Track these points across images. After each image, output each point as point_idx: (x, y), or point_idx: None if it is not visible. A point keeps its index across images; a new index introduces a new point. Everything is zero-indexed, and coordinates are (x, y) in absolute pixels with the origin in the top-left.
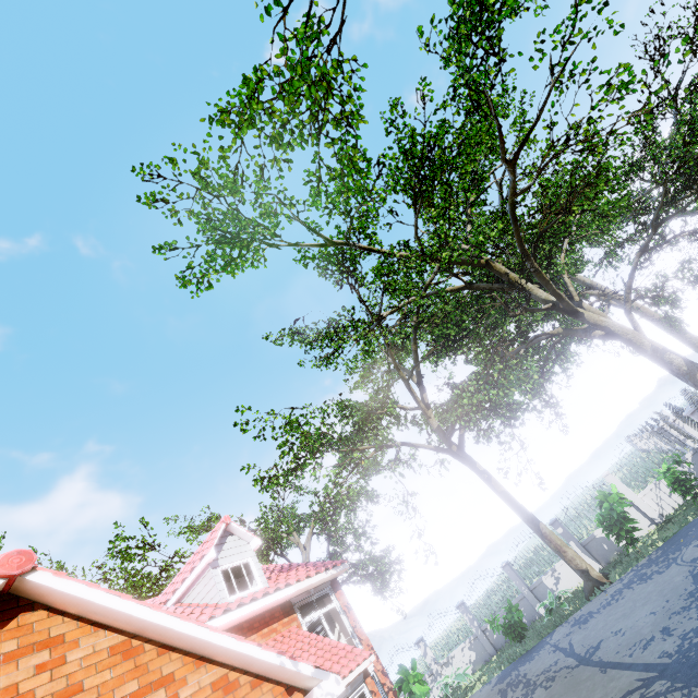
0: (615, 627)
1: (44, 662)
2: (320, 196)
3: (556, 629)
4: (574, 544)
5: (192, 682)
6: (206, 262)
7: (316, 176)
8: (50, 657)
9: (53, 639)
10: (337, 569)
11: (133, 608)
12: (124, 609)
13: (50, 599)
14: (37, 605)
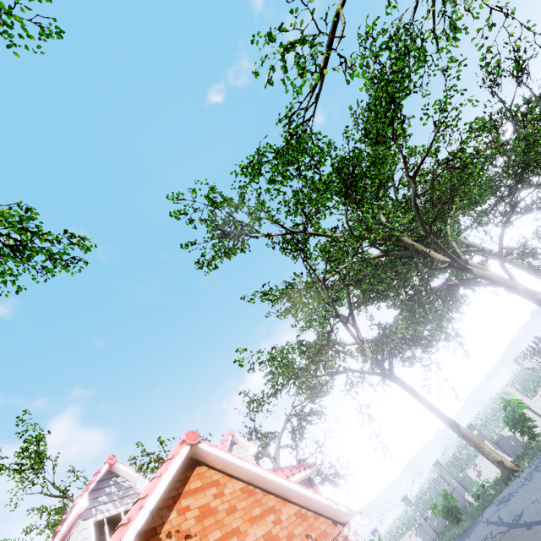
0: (532, 498)
1: (215, 493)
2: (297, 209)
3: (485, 510)
4: (488, 443)
5: (284, 512)
6: (215, 251)
7: (283, 192)
8: (217, 491)
9: (215, 482)
10: (312, 469)
11: (248, 465)
12: (245, 466)
13: (208, 459)
14: (201, 463)
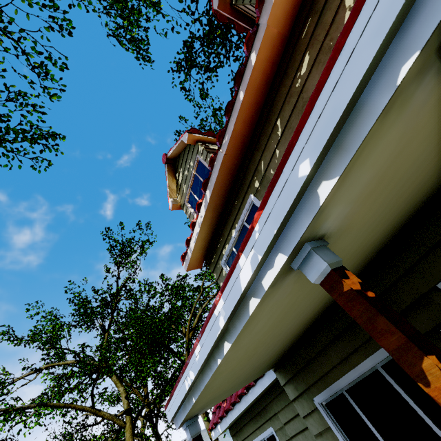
0: None
1: None
2: None
3: None
4: None
5: None
6: None
7: None
8: None
9: None
10: None
11: None
12: None
13: None
14: None
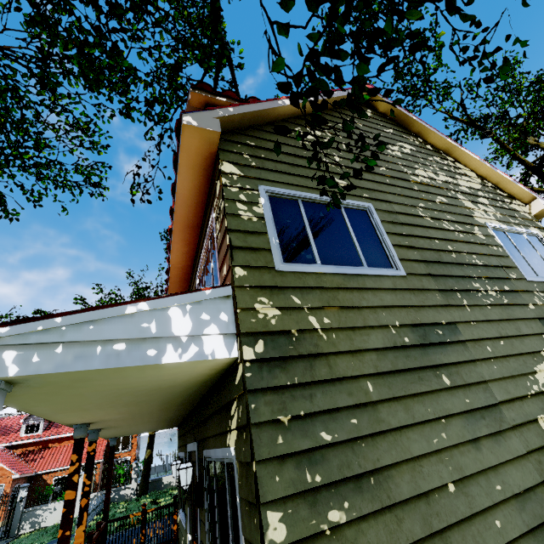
0: None
1: None
2: None
3: None
4: None
5: None
6: None
7: None
8: None
9: None
10: None
11: None
12: None
13: None
14: None
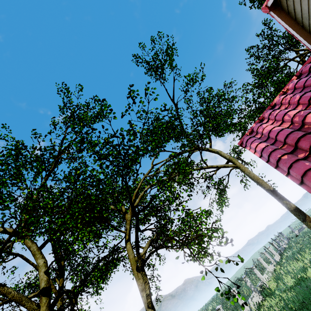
0: None
1: None
2: None
3: None
4: None
5: None
6: None
7: None
8: None
9: None
10: None
11: None
12: None
13: None
14: None
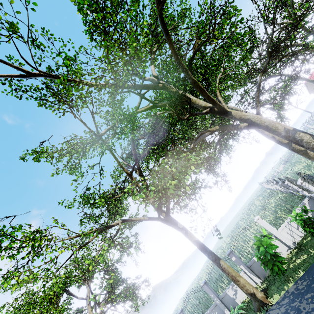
0: None
1: None
2: None
3: None
4: (243, 267)
5: None
6: None
7: None
8: None
9: None
10: None
11: None
12: None
13: None
14: None
